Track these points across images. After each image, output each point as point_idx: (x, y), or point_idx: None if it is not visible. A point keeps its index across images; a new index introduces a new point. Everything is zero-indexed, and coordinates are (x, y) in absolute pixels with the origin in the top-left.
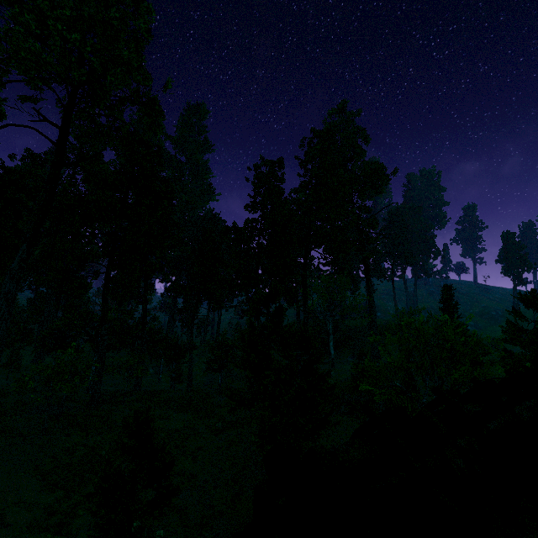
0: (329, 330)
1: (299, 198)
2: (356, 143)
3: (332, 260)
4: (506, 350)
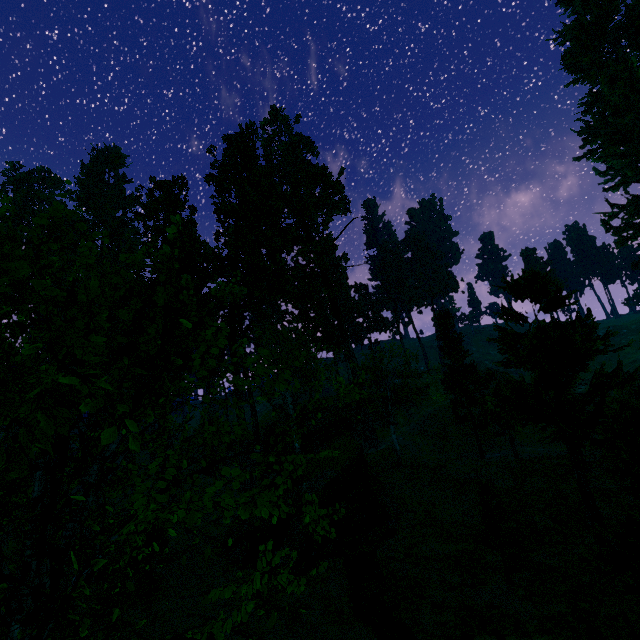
0: (289, 411)
1: (229, 233)
2: (301, 155)
3: (298, 313)
4: (511, 380)
